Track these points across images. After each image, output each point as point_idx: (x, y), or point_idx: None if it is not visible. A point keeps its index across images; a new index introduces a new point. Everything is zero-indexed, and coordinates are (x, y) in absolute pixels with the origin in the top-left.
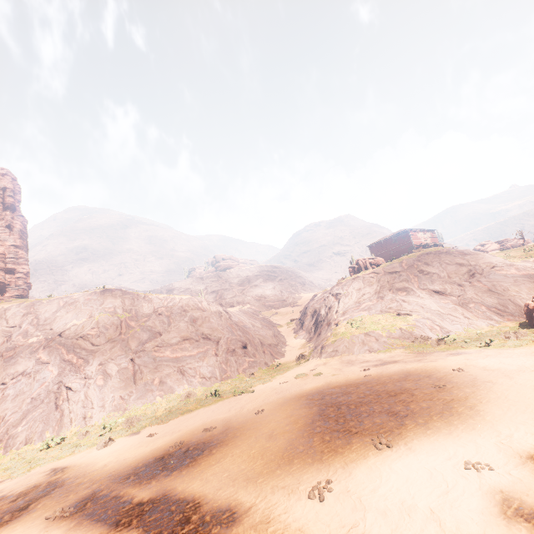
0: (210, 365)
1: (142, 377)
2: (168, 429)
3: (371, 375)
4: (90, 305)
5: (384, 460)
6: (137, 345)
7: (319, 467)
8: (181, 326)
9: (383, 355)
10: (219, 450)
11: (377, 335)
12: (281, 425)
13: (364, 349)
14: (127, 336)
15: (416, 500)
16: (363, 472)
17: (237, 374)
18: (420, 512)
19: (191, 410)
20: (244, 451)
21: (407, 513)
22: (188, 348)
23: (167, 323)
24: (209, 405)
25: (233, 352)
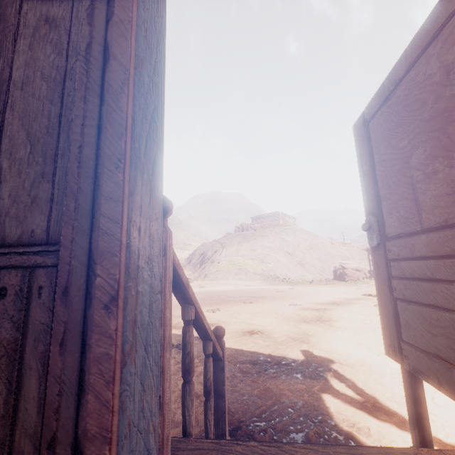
0: None
1: None
2: None
3: (240, 288)
4: None
5: (249, 305)
6: None
7: (211, 307)
8: None
9: (248, 282)
10: None
11: (247, 271)
12: None
13: (236, 278)
14: None
15: (265, 310)
16: (237, 307)
17: None
18: (267, 312)
19: None
20: None
21: (261, 312)
22: None
23: None
24: None
25: None
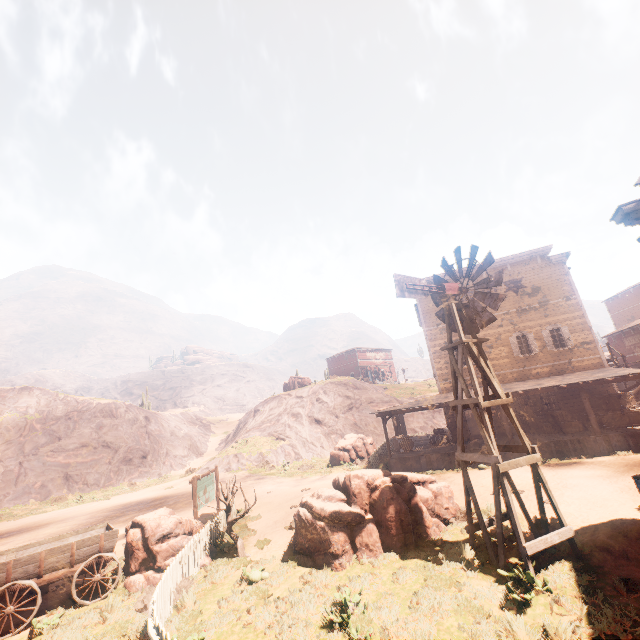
0: (99, 472)
1: (25, 480)
2: (11, 524)
3: (189, 491)
4: (3, 403)
5: None
6: (31, 449)
7: None
8: (85, 432)
9: (231, 474)
10: (18, 535)
11: (241, 457)
12: (76, 521)
13: (225, 468)
14: (26, 439)
15: None
16: None
17: (122, 482)
18: None
19: (46, 512)
20: (29, 535)
21: None
22: (83, 454)
23: (72, 428)
24: (64, 508)
25: (129, 461)
